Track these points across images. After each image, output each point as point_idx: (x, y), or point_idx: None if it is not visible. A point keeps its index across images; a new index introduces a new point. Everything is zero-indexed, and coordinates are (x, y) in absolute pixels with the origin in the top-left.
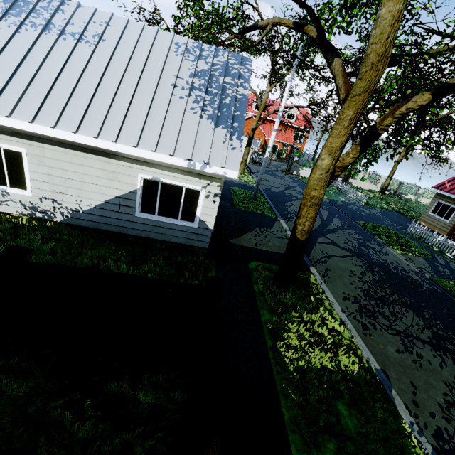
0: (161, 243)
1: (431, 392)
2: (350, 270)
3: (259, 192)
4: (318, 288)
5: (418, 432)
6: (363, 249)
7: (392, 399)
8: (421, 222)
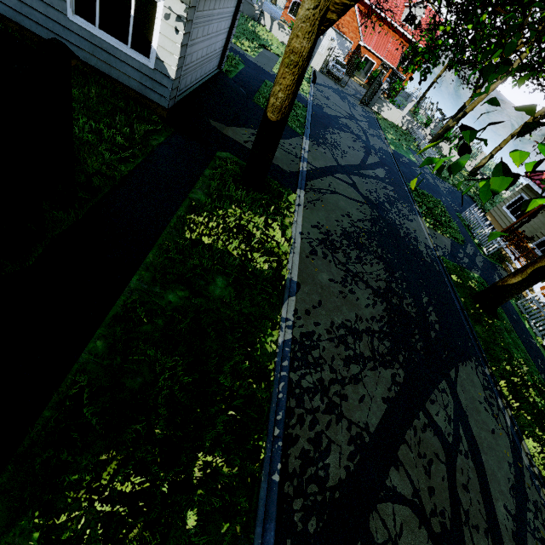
0: (107, 80)
1: (333, 314)
2: (347, 211)
3: (303, 103)
4: (291, 207)
5: (288, 326)
6: (386, 205)
7: (285, 300)
8: (489, 216)
